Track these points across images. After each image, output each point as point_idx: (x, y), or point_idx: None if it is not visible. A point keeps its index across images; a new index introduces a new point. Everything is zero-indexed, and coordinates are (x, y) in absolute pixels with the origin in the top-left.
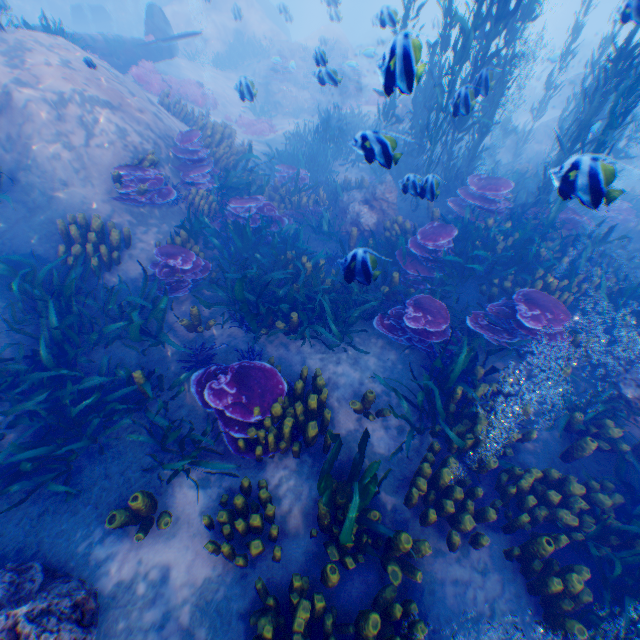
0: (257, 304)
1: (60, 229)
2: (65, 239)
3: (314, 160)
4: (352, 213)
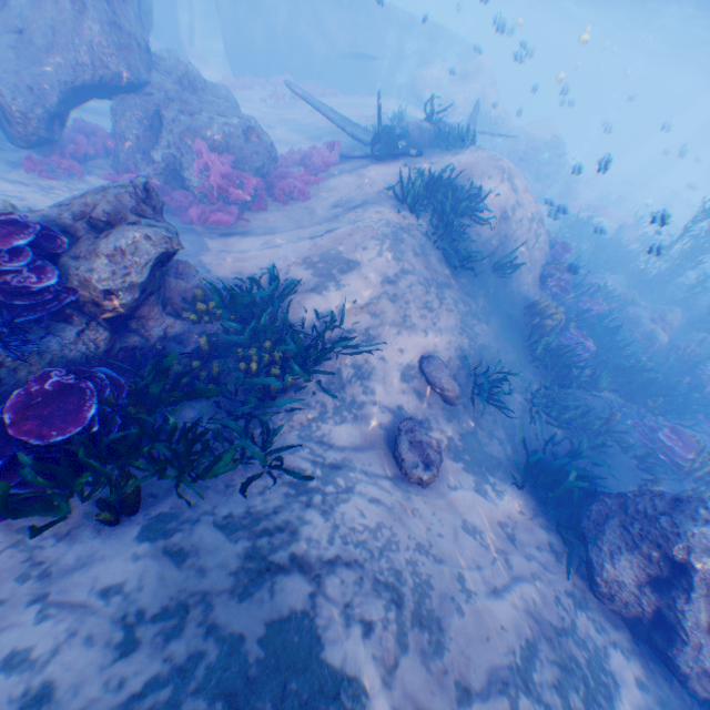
0: (643, 386)
1: (538, 307)
2: (533, 312)
3: (586, 266)
4: (645, 327)
